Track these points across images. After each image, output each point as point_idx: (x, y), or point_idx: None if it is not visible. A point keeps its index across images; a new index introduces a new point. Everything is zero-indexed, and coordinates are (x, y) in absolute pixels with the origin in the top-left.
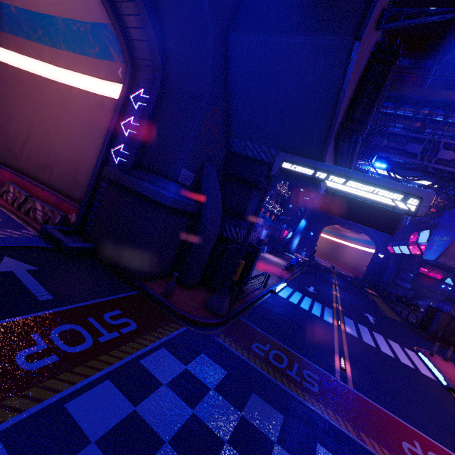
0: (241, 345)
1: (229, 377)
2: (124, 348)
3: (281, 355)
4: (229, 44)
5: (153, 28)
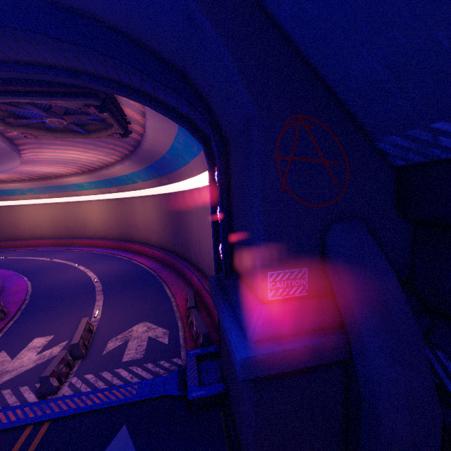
0: None
1: None
2: None
3: None
4: None
5: (172, 88)
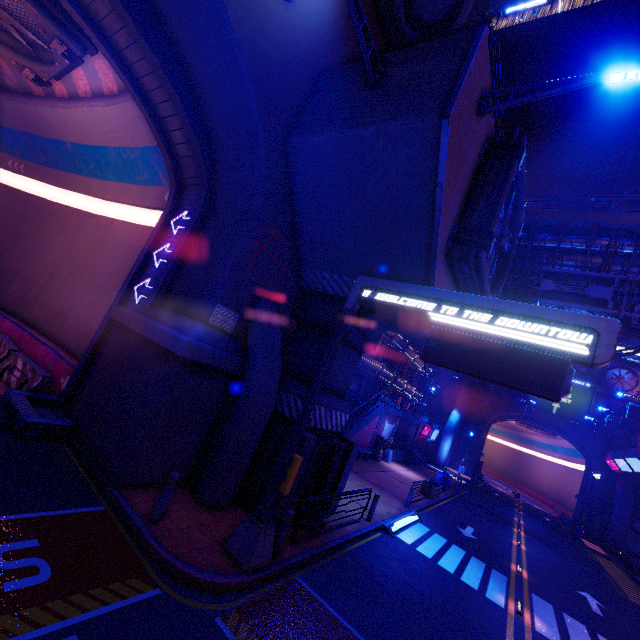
0: None
1: None
2: None
3: None
4: (289, 150)
5: (198, 139)
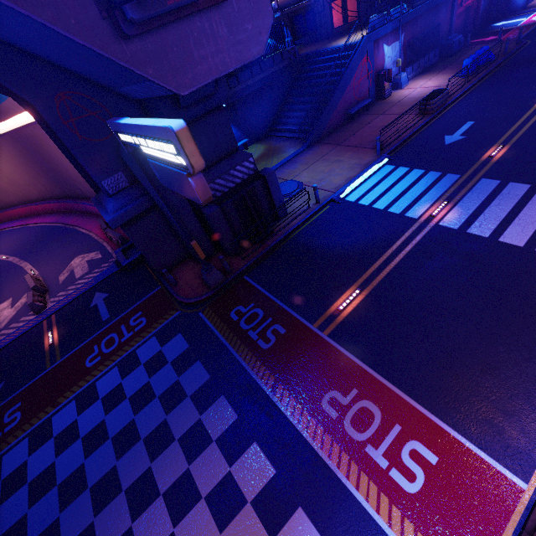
0: (220, 314)
1: (187, 351)
2: (132, 343)
3: (258, 314)
4: None
5: None
